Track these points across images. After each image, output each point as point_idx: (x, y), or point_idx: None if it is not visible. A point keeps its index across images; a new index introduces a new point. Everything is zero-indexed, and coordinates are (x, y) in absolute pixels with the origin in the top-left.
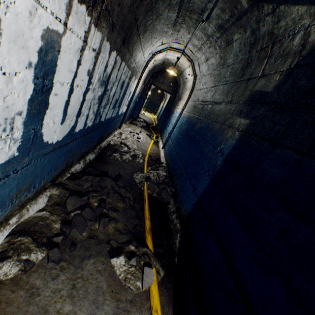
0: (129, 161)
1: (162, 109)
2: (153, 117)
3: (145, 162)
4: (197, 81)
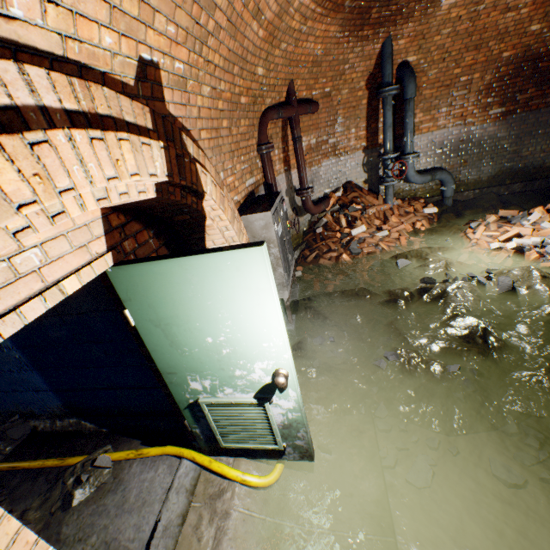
0: None
1: None
2: None
3: None
4: None
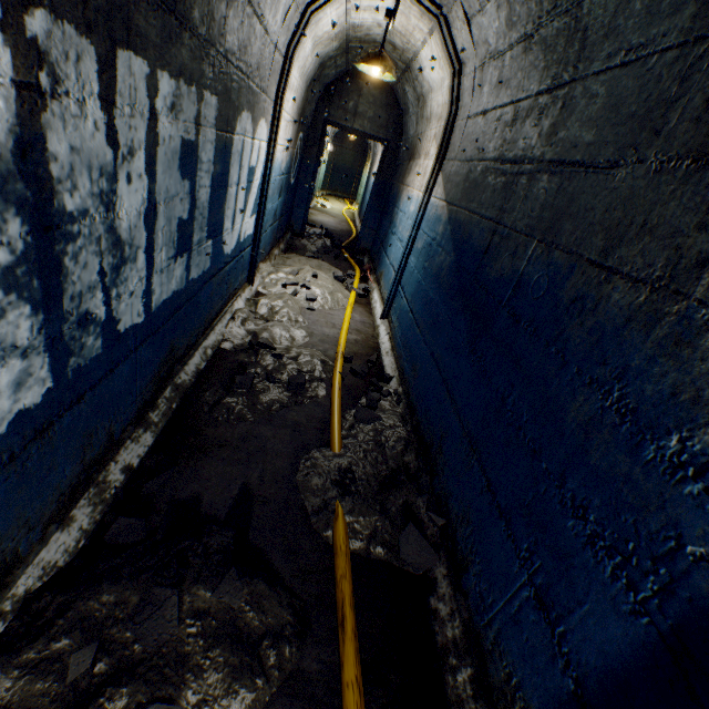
0: (282, 406)
1: (369, 185)
2: (349, 210)
3: (334, 397)
4: (467, 83)
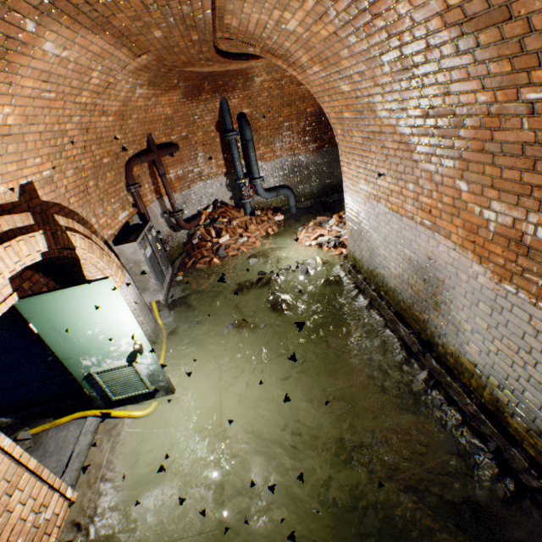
0: None
1: None
2: None
3: None
4: None
